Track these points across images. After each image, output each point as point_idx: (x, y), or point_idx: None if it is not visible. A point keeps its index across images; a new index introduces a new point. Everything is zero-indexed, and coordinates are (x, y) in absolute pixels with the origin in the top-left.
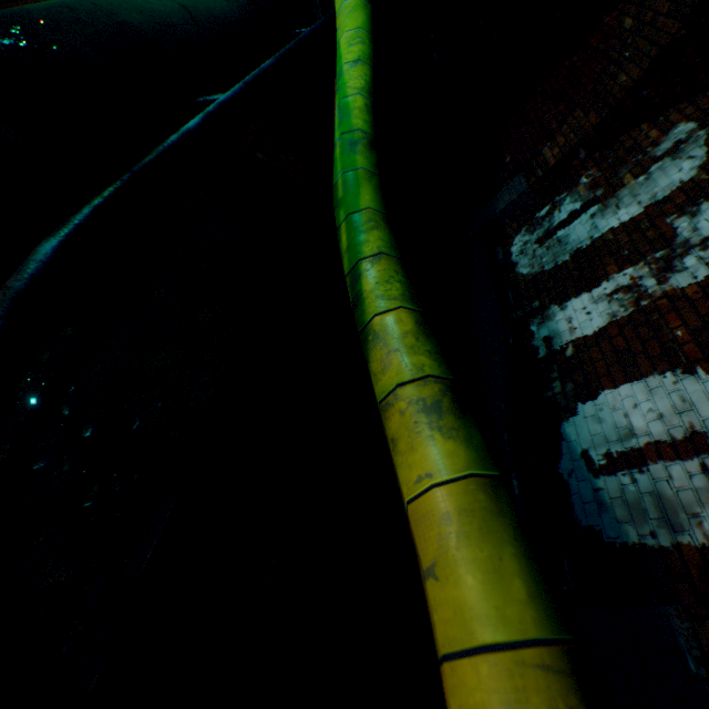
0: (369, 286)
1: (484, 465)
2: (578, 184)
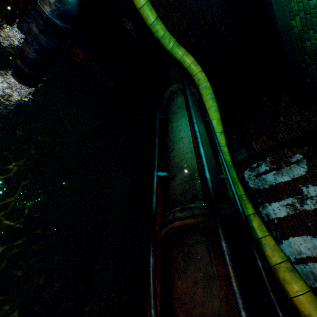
0: (256, 225)
1: (308, 286)
2: (266, 160)
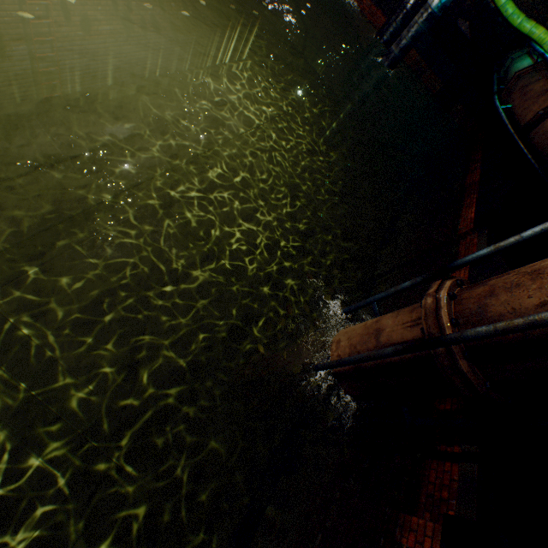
0: None
1: None
2: None
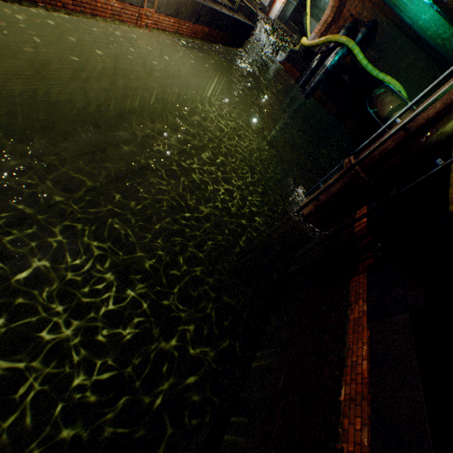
0: None
1: None
2: None
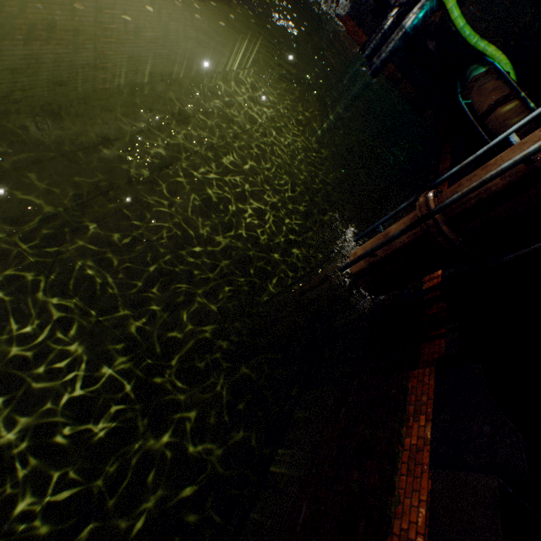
0: None
1: None
2: None
